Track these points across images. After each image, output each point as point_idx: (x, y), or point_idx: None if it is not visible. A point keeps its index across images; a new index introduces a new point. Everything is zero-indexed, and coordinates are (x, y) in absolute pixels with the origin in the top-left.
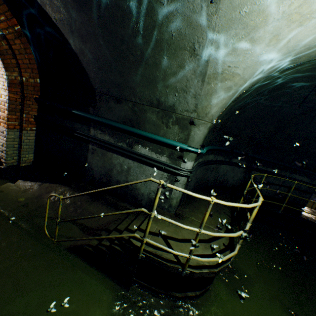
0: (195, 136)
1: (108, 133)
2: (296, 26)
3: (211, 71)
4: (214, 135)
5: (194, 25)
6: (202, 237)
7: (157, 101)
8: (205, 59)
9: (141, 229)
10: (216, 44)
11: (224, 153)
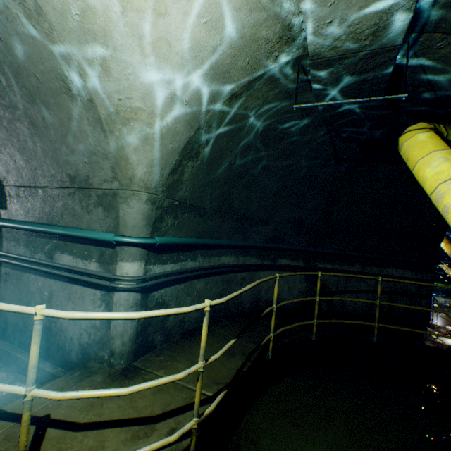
0: (127, 216)
1: (23, 243)
2: (157, 18)
3: (104, 113)
4: (211, 221)
5: (47, 55)
6: (147, 412)
7: (70, 178)
8: (88, 98)
9: (4, 411)
10: (85, 73)
11: (257, 252)
